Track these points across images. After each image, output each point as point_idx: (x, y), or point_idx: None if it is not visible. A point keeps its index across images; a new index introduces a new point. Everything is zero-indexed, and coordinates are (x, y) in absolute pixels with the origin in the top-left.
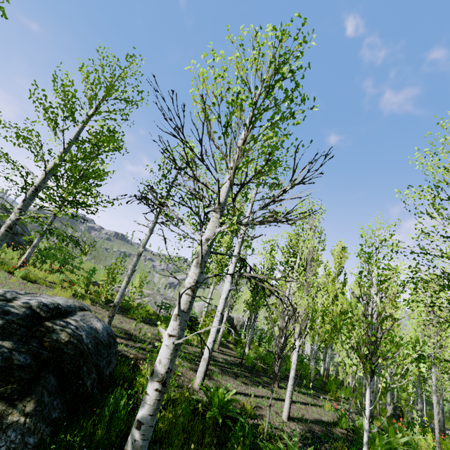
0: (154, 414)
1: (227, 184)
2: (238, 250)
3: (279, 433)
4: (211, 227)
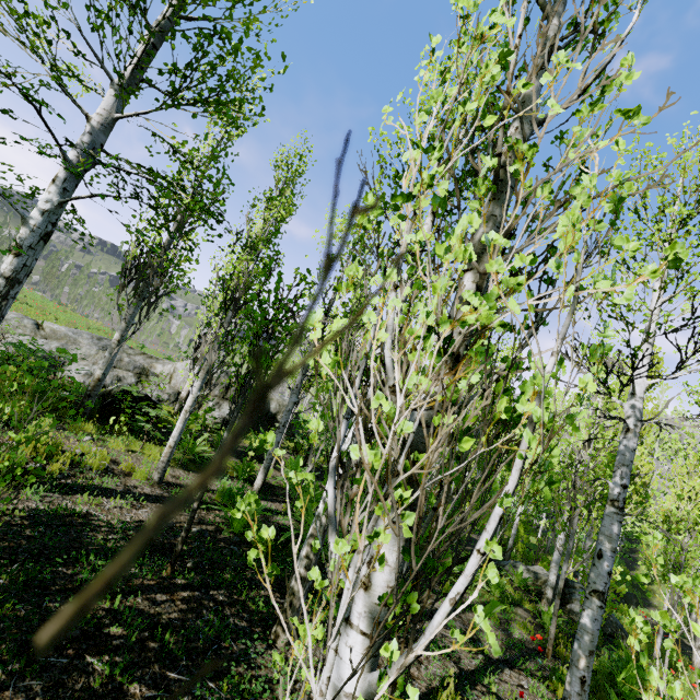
0: None
1: None
2: None
3: None
4: None
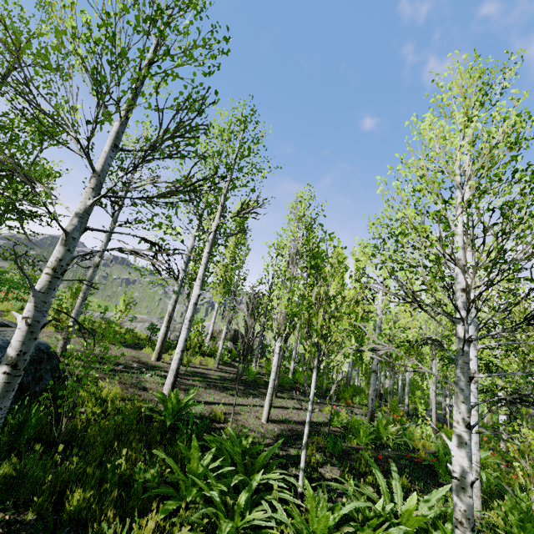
0: (2, 397)
1: (106, 148)
2: (208, 249)
3: (250, 433)
4: (83, 199)
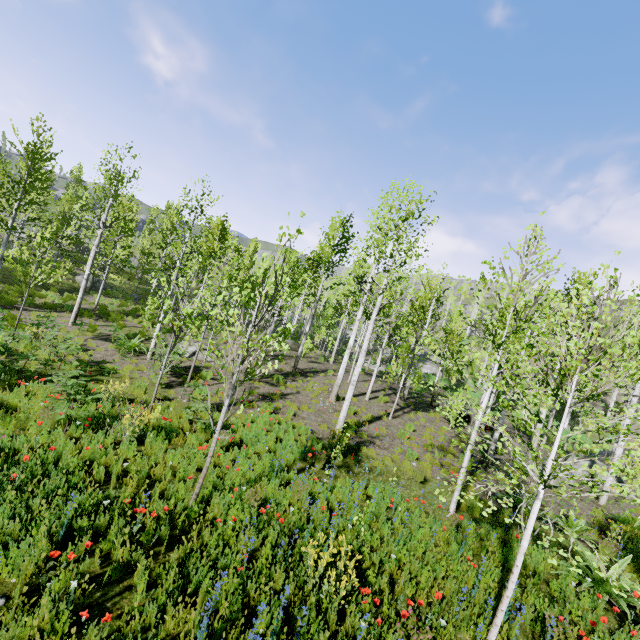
0: None
1: None
2: None
3: None
4: None
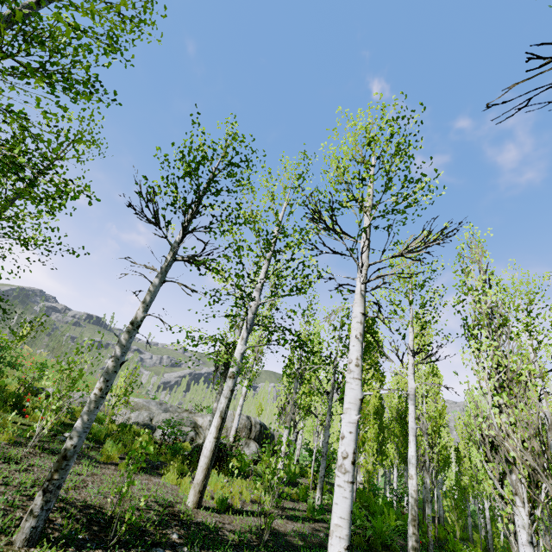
0: None
1: None
2: (361, 308)
3: None
4: None
